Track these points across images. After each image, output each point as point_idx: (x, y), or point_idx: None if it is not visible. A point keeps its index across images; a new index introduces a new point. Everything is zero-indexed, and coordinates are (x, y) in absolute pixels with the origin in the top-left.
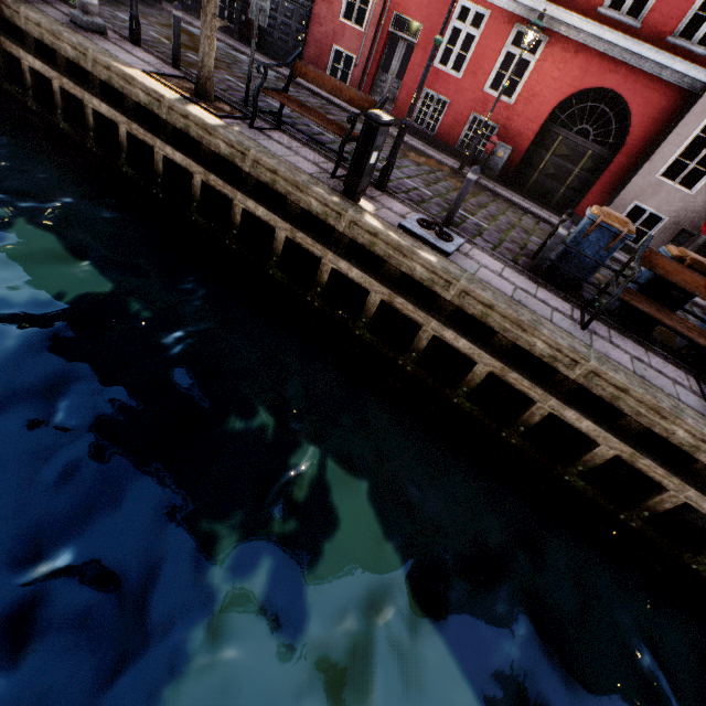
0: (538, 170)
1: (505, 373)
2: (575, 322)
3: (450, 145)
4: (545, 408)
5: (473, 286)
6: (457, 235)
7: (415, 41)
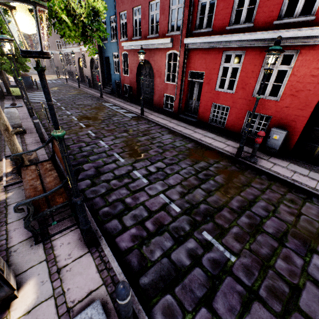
0: None
1: None
2: None
3: (236, 132)
4: None
5: None
6: None
7: (202, 81)
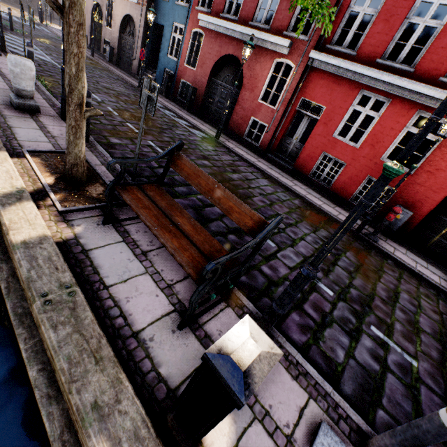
0: (440, 234)
1: None
2: None
3: (344, 197)
4: None
5: None
6: None
7: (317, 117)
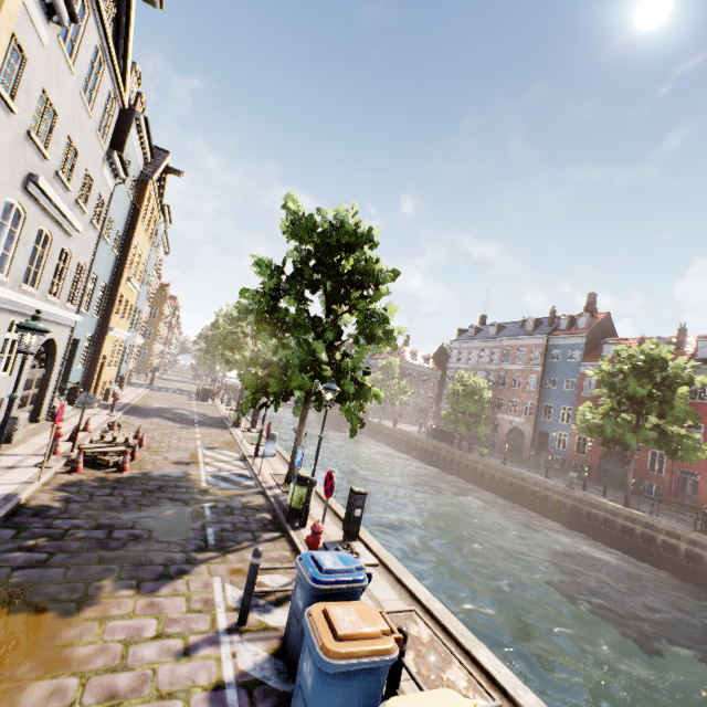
0: None
1: None
2: None
3: None
4: None
5: None
6: None
7: (697, 478)
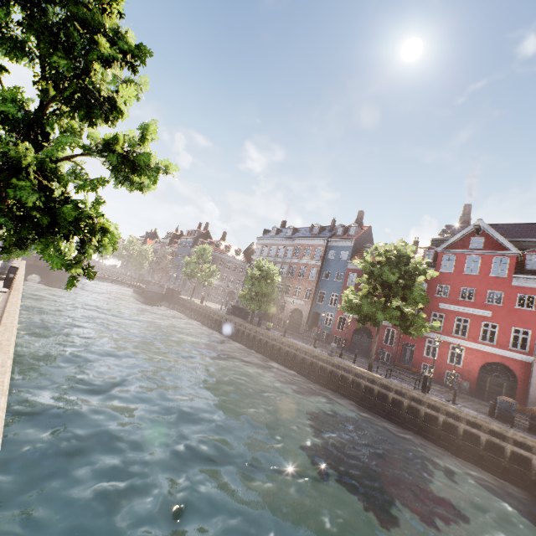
0: (486, 390)
1: (490, 437)
2: (508, 426)
3: (441, 381)
4: (508, 448)
5: (468, 412)
6: (458, 404)
7: (413, 349)
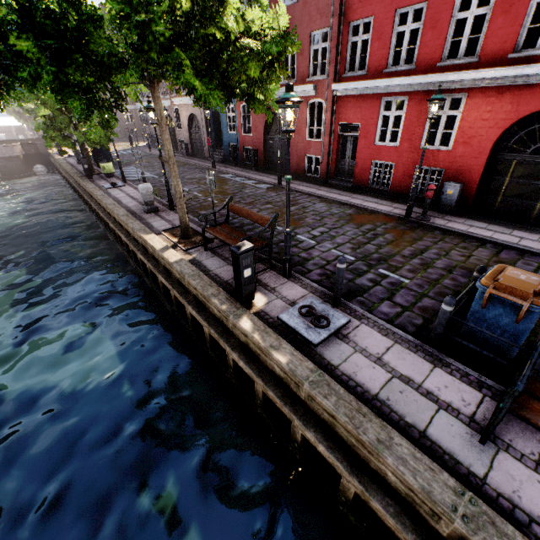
0: (501, 193)
1: (367, 498)
2: (473, 428)
3: (404, 193)
4: None
5: (315, 391)
6: (342, 314)
7: (357, 134)
